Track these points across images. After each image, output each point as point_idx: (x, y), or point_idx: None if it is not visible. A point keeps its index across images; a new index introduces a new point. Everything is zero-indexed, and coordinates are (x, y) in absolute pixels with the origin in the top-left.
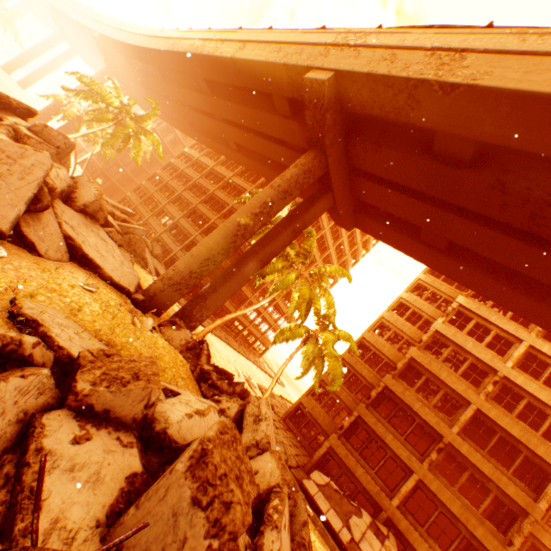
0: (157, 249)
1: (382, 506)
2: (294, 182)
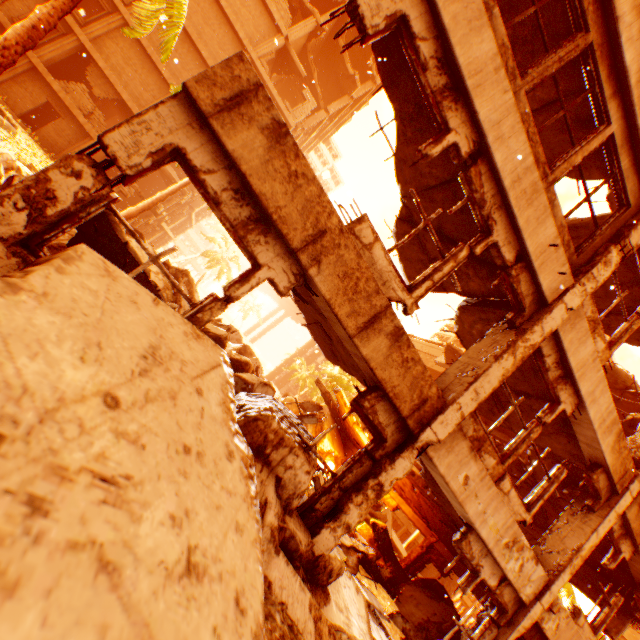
0: None
1: None
2: None
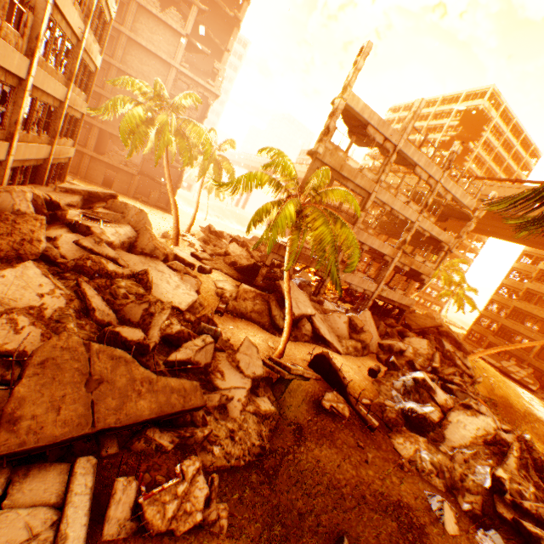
0: None
1: (524, 359)
2: None
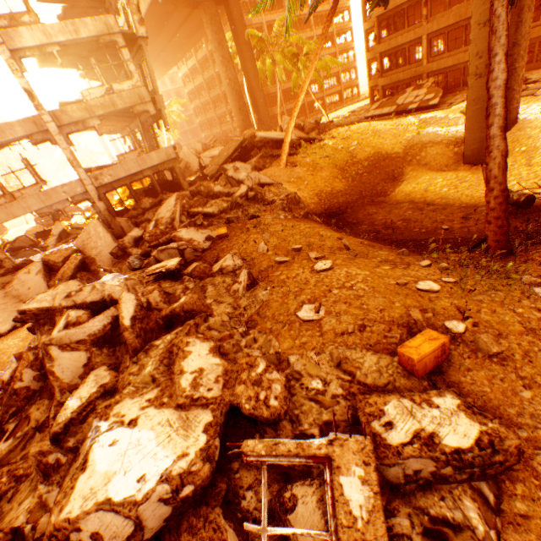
0: (237, 133)
1: (421, 74)
2: (215, 36)
